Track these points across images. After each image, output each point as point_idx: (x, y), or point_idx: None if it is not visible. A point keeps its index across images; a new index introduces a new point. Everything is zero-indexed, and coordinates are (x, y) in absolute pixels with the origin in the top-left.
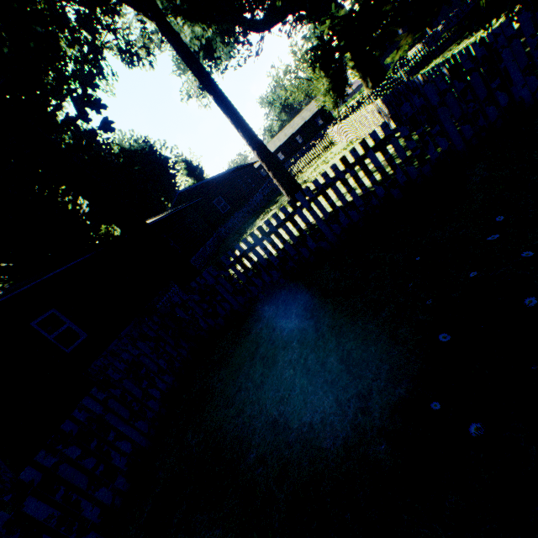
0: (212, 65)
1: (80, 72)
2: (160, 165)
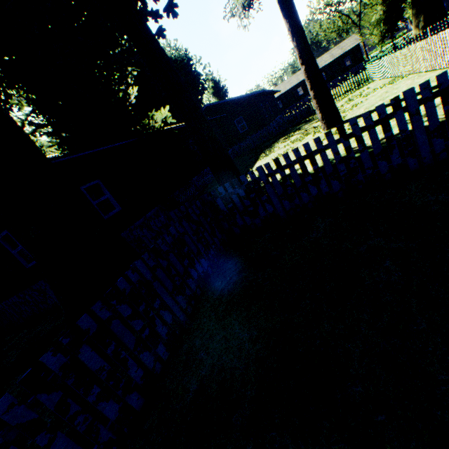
0: None
1: None
2: (194, 78)
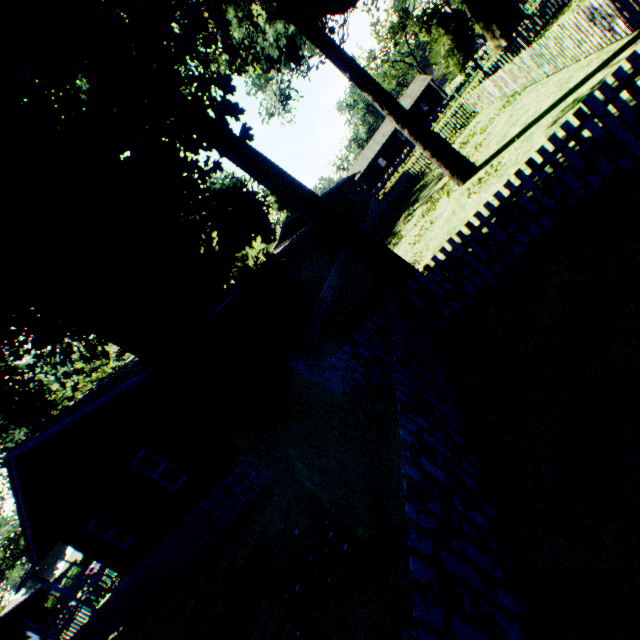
0: (296, 67)
1: (218, 76)
2: (254, 200)
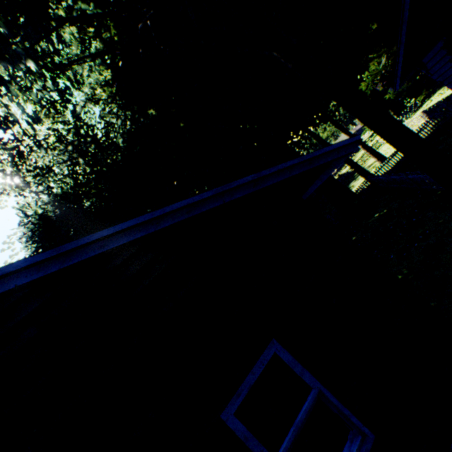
0: None
1: None
2: None
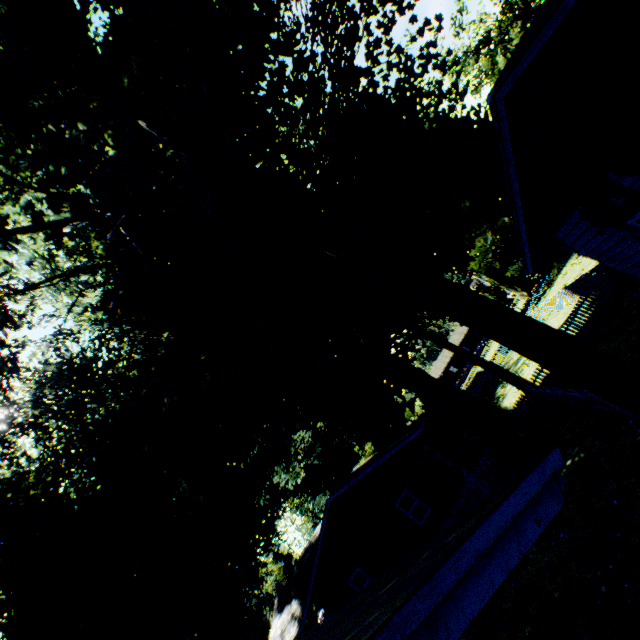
0: None
1: None
2: None
